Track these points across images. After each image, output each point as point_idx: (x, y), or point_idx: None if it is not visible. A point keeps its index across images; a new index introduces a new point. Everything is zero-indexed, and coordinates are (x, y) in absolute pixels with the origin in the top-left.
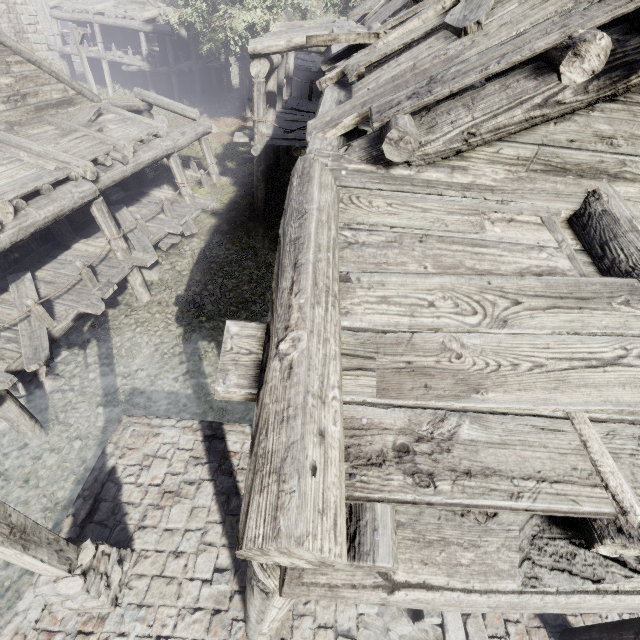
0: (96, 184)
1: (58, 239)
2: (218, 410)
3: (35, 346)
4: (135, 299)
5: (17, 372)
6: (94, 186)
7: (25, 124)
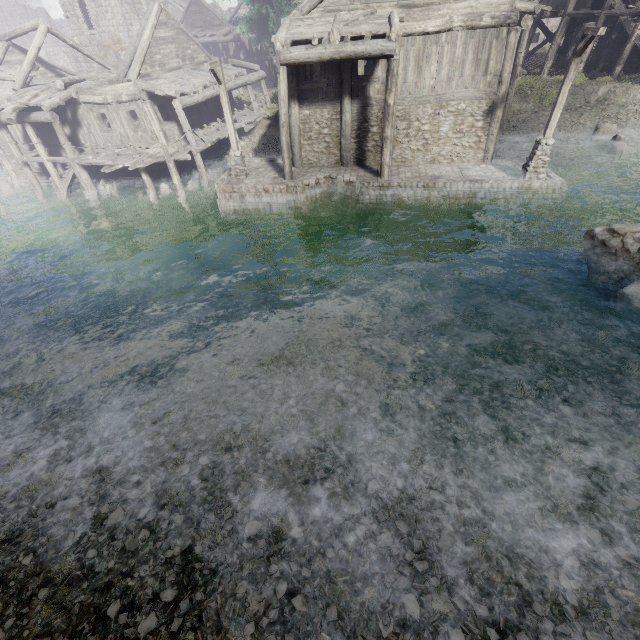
0: None
1: (204, 122)
2: None
3: (208, 140)
4: None
5: (203, 149)
6: None
7: (194, 70)
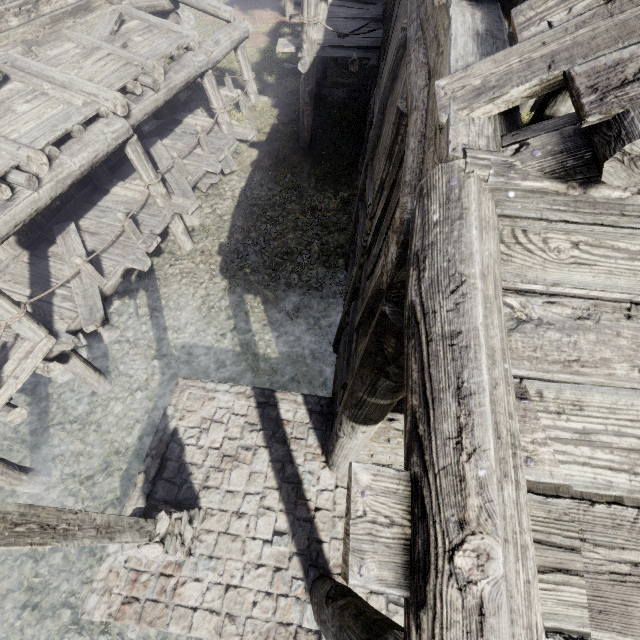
0: (128, 120)
1: (96, 182)
2: (267, 369)
3: (90, 306)
4: (178, 247)
5: (77, 331)
6: (126, 123)
7: (43, 42)
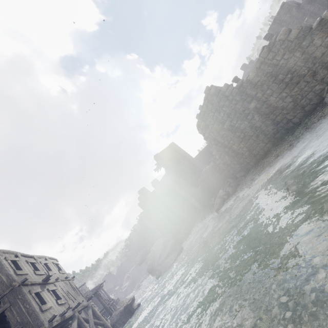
0: None
1: None
2: None
3: None
4: None
5: None
6: None
7: None
